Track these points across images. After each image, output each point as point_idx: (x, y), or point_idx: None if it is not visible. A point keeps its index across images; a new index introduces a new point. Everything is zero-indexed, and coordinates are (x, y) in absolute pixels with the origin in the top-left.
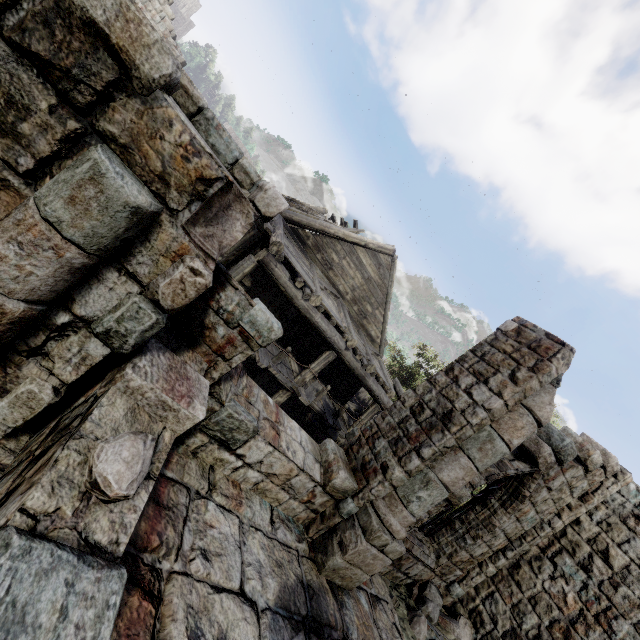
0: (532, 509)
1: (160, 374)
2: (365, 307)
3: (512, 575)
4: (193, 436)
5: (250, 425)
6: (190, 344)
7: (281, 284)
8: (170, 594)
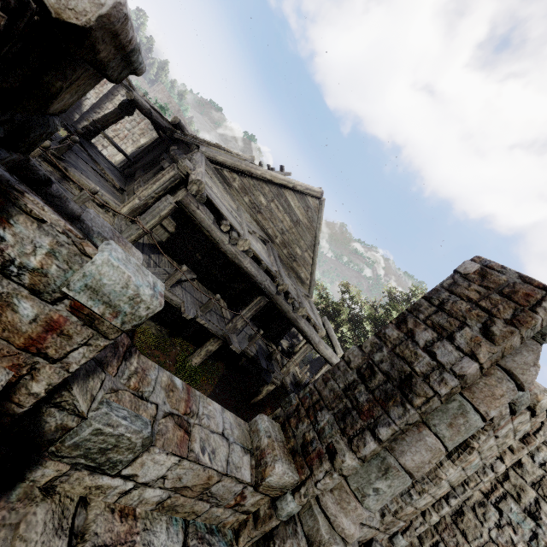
0: (477, 457)
1: None
2: (294, 250)
3: (456, 523)
4: (39, 467)
5: (136, 438)
6: None
7: (205, 228)
8: None
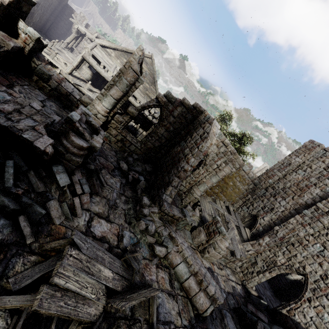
0: (171, 126)
1: (1, 33)
2: (145, 85)
3: (168, 151)
4: (33, 76)
5: (47, 73)
6: (17, 39)
7: (94, 66)
8: (15, 86)
